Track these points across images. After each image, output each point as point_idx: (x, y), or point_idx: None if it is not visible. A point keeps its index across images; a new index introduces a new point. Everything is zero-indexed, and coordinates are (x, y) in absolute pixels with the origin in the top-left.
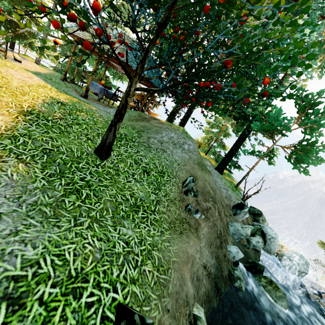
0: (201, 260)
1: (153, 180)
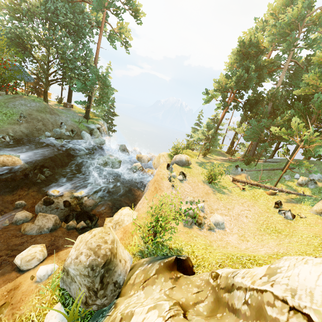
0: (20, 130)
1: (8, 116)
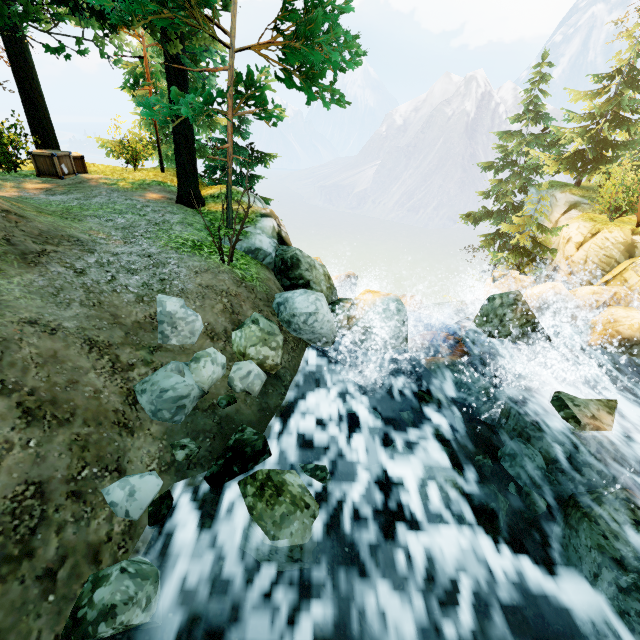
0: None
1: None
